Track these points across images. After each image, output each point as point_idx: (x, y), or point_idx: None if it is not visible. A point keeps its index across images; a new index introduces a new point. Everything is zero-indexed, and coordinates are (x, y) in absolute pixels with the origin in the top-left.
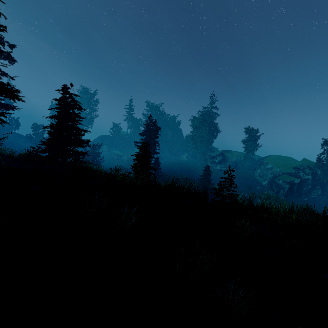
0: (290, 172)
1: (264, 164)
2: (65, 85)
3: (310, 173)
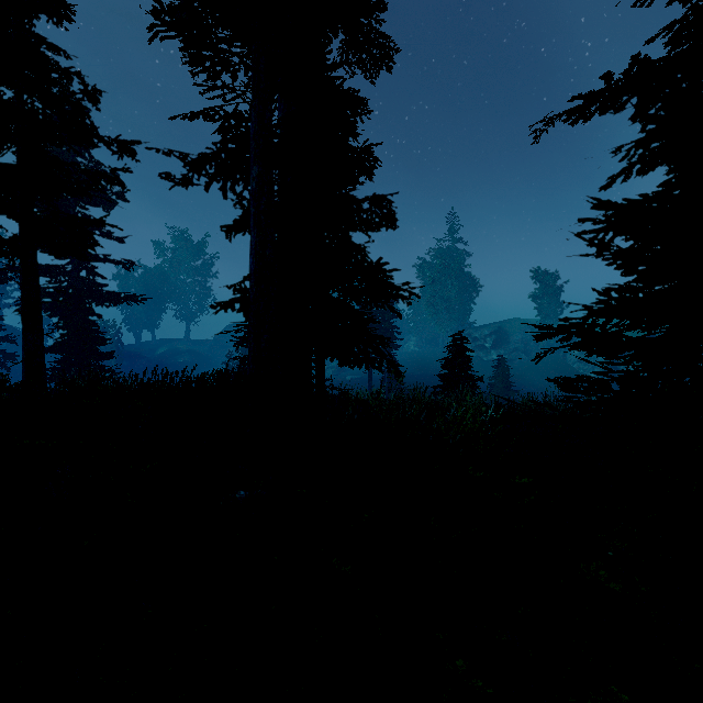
0: None
1: None
2: None
3: None
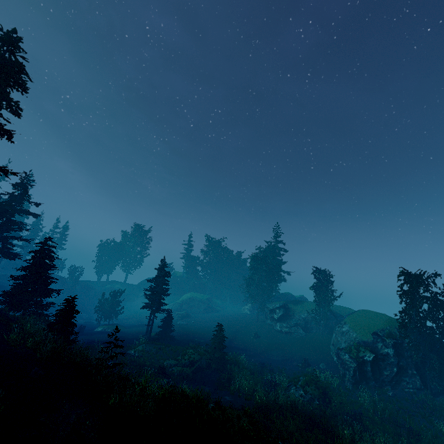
0: (366, 340)
1: (340, 325)
2: (47, 238)
3: (390, 344)
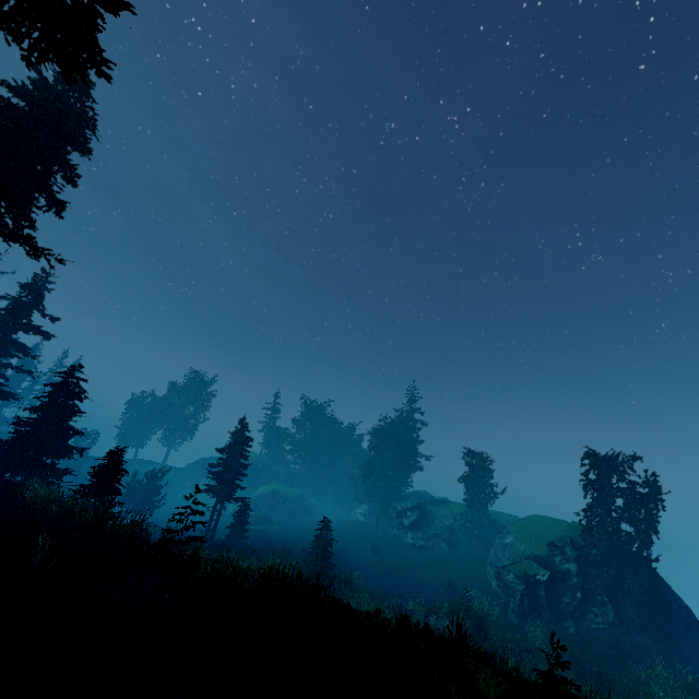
0: (539, 554)
1: (502, 535)
2: (75, 367)
3: (572, 557)
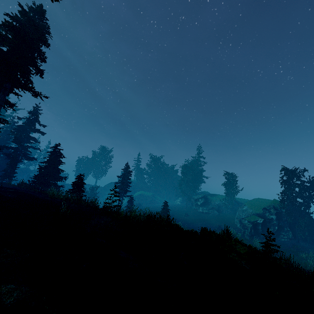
0: (259, 213)
1: (241, 206)
2: (57, 144)
3: (274, 213)
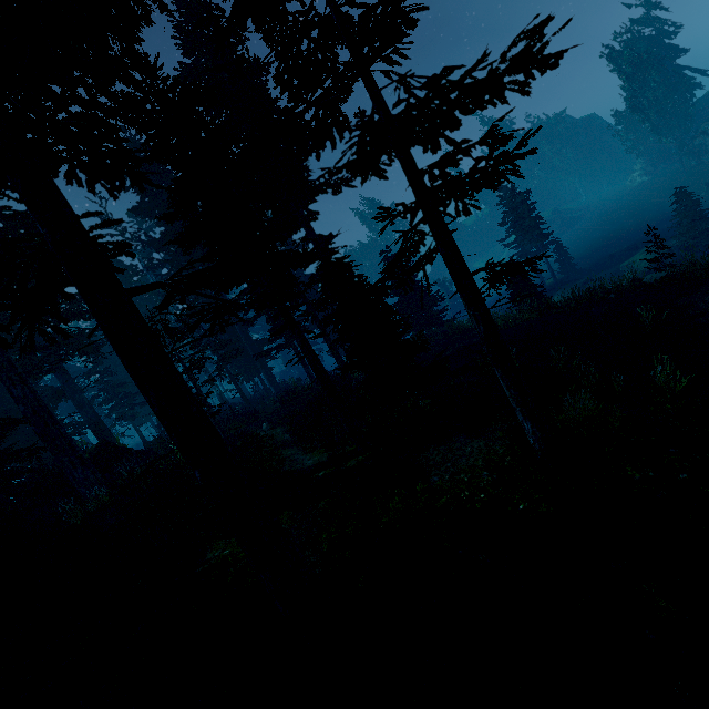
0: None
1: None
2: (382, 252)
3: None
